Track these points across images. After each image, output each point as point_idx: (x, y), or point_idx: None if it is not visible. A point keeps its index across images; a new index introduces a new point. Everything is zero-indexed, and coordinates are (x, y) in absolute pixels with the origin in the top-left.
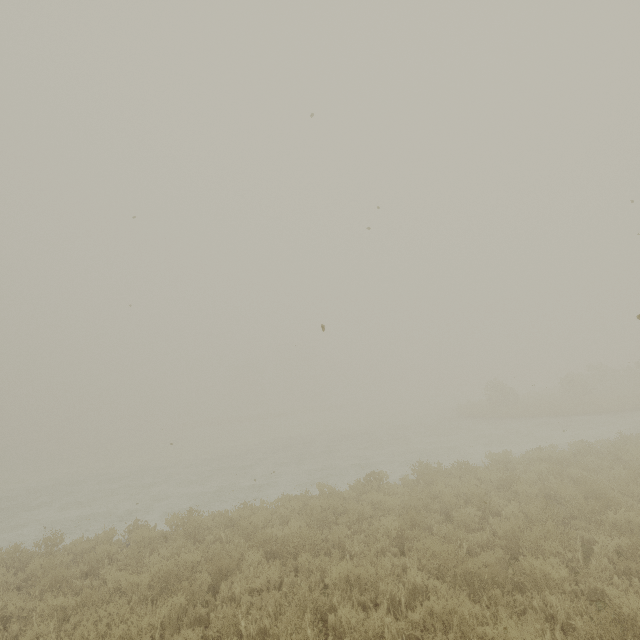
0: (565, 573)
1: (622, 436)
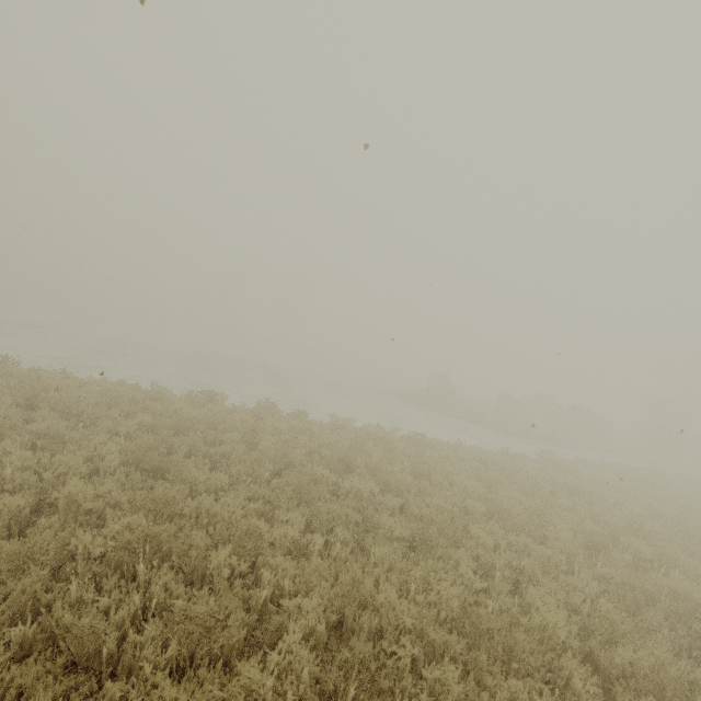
0: (204, 478)
1: (458, 442)
